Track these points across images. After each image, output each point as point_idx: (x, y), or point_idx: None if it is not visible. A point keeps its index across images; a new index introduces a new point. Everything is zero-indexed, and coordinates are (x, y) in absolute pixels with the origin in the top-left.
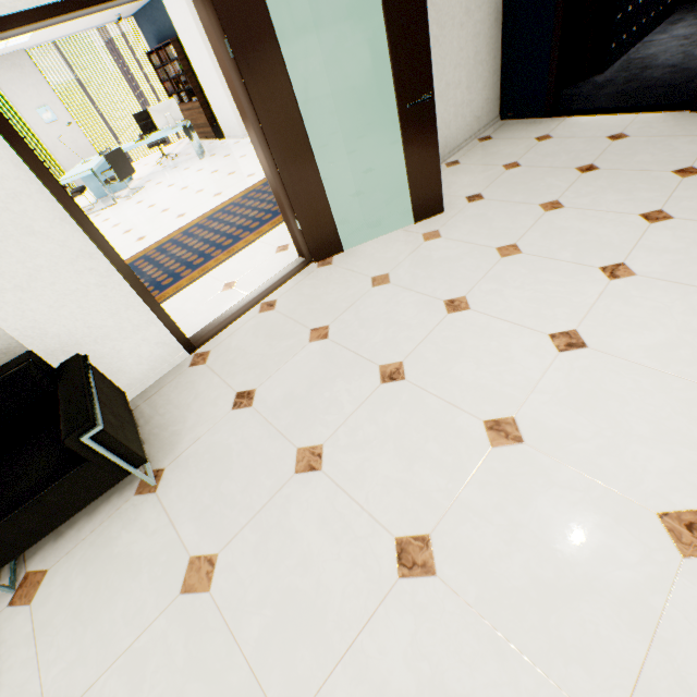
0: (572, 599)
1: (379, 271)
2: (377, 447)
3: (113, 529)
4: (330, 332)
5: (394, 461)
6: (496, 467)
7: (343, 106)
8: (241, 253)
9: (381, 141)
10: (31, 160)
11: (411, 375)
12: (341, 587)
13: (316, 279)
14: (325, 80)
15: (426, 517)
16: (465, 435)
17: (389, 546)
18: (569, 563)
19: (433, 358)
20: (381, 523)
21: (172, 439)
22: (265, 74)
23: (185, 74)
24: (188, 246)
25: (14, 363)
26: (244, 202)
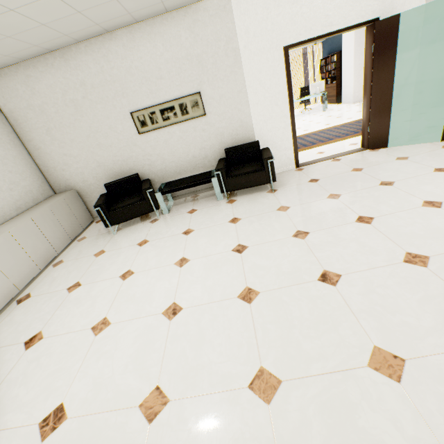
0: (425, 238)
1: (403, 156)
2: (365, 198)
3: (258, 197)
4: (362, 170)
5: (371, 202)
6: (419, 211)
7: (421, 76)
8: (330, 144)
9: (439, 97)
10: (288, 82)
11: (396, 185)
12: (331, 219)
13: (365, 155)
14: (415, 63)
15: (375, 214)
16: (411, 202)
17: (355, 216)
18: (432, 233)
19: (412, 183)
20: (355, 212)
21: (282, 185)
22: (384, 59)
23: (335, 69)
24: (306, 140)
25: (254, 142)
26: (340, 127)
